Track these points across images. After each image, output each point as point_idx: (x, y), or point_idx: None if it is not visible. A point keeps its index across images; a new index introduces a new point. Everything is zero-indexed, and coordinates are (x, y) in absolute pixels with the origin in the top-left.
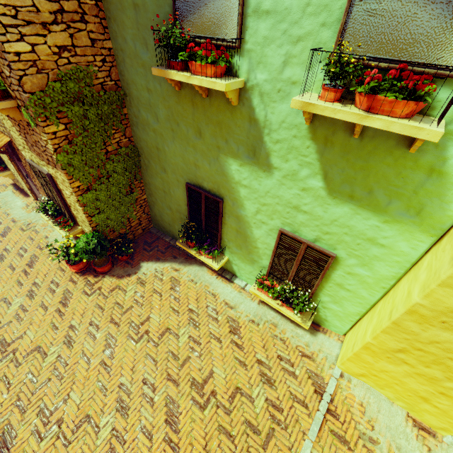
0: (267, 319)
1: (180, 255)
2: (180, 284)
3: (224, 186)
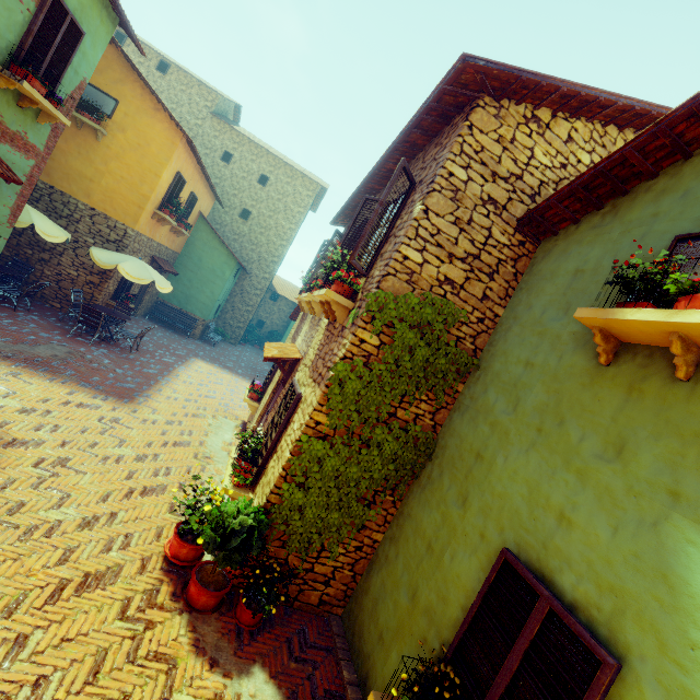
0: None
1: None
2: None
3: (648, 619)
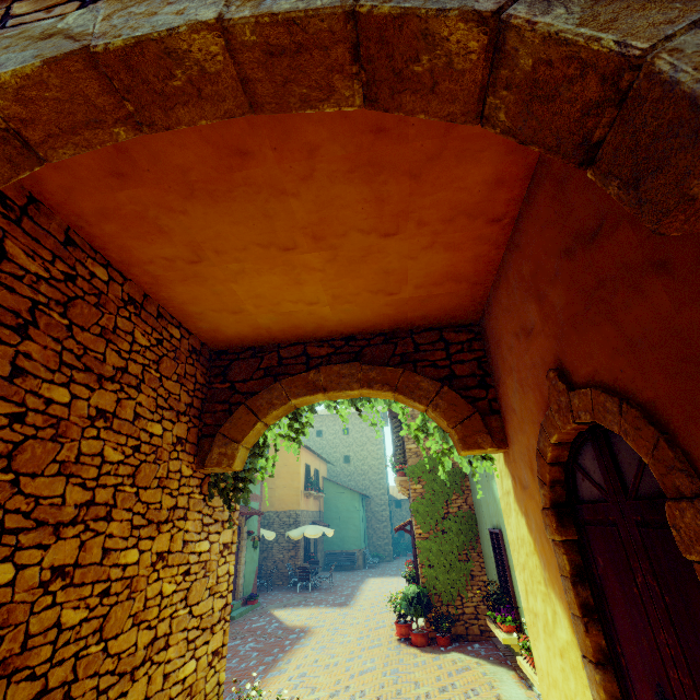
0: None
1: (497, 658)
2: (468, 670)
3: (498, 512)
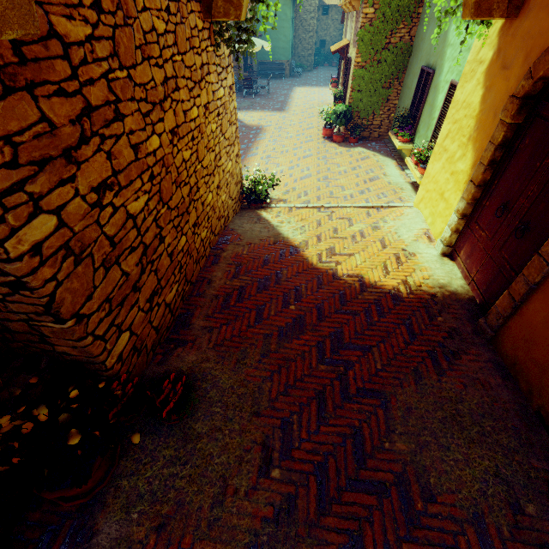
0: (400, 186)
1: (386, 153)
2: (368, 159)
3: (441, 54)
